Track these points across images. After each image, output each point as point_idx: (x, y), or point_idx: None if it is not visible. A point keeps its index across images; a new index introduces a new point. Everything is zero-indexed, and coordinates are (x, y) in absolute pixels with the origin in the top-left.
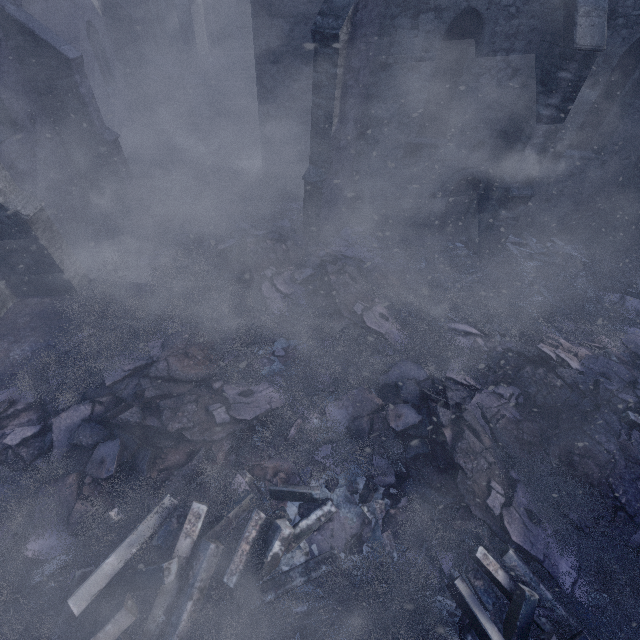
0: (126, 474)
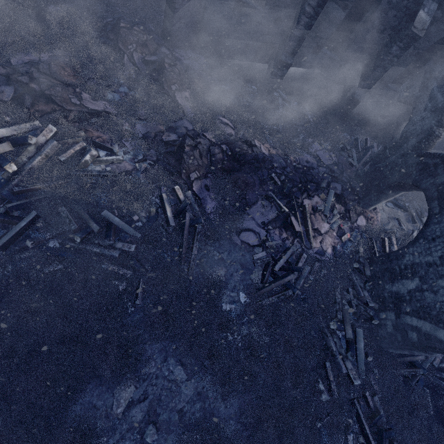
0: (16, 108)
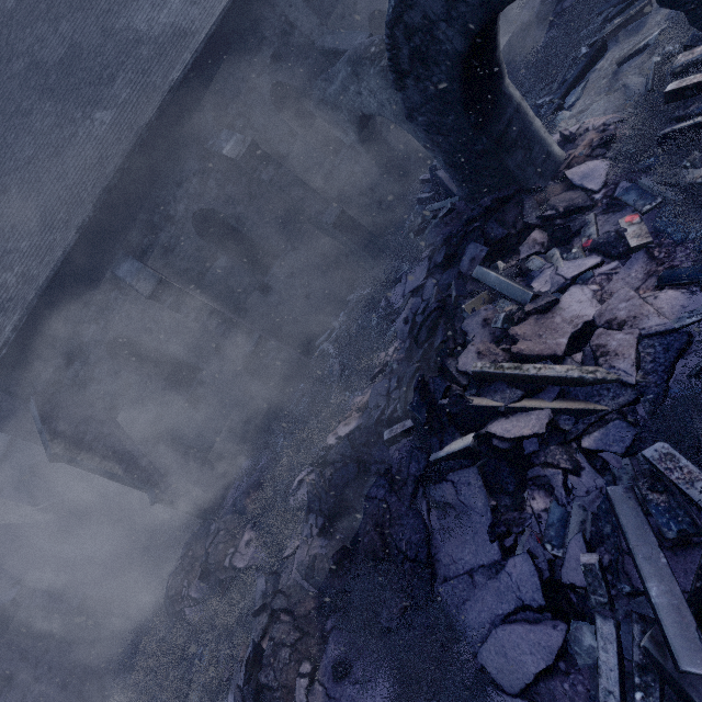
0: None
